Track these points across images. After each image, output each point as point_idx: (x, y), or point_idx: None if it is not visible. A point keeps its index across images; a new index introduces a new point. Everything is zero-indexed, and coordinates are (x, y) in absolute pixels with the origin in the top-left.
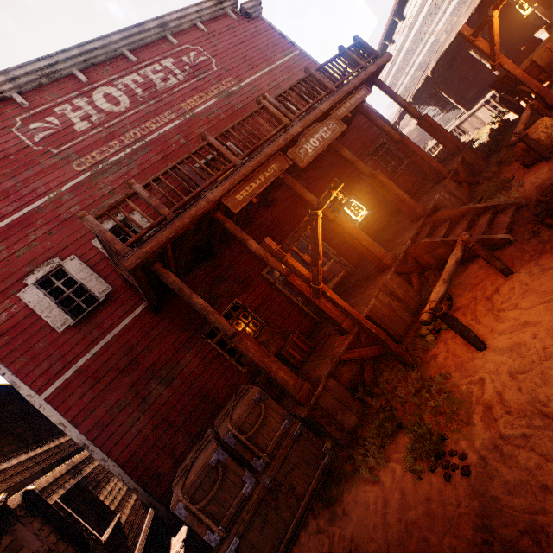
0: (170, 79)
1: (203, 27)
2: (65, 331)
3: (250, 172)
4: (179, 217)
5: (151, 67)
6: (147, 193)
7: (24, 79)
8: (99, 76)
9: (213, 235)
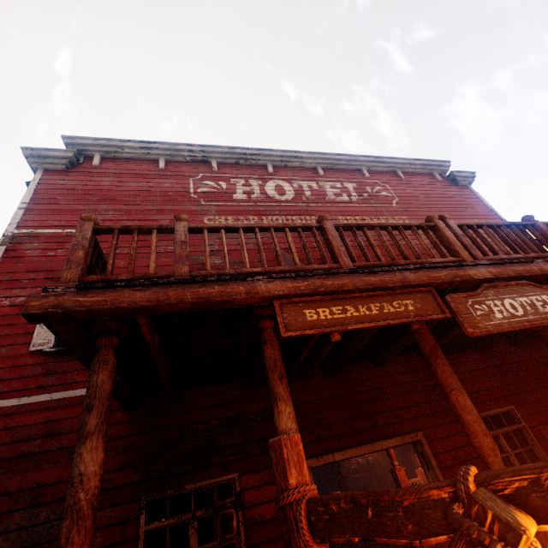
0: (343, 196)
1: (401, 174)
2: (36, 352)
3: (357, 287)
4: (185, 285)
5: (332, 183)
6: (184, 236)
7: (228, 155)
8: (284, 173)
9: (260, 353)
